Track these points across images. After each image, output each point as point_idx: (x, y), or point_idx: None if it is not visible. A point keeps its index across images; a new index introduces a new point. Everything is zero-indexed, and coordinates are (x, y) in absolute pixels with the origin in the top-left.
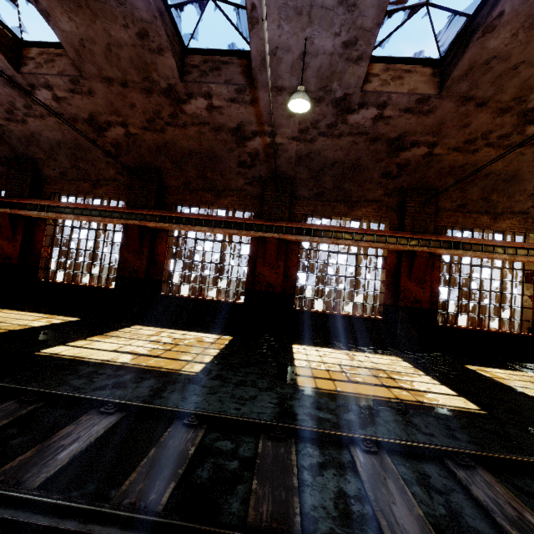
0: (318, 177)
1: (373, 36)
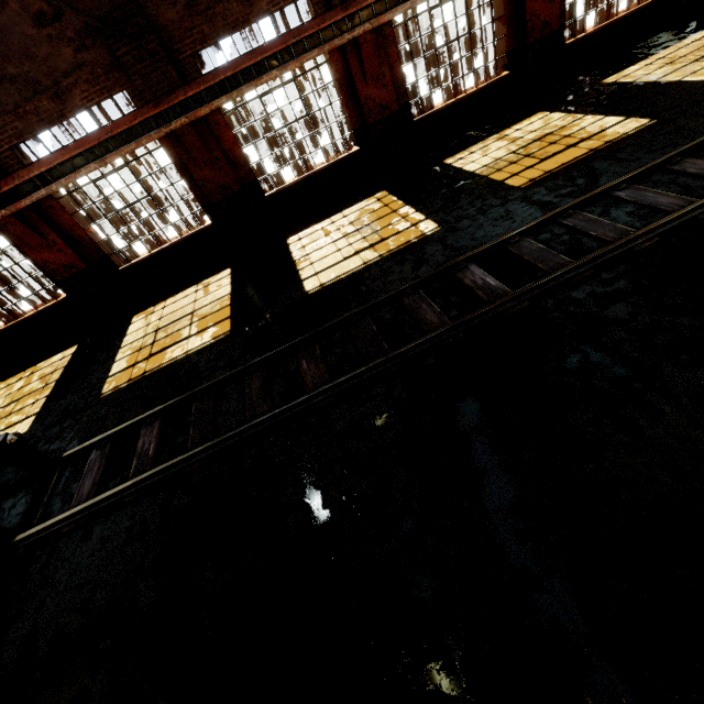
0: None
1: None
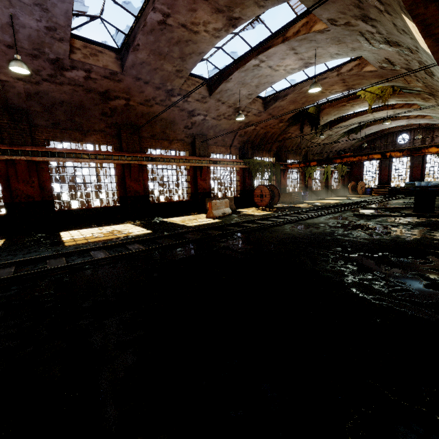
0: (51, 111)
1: (68, 30)
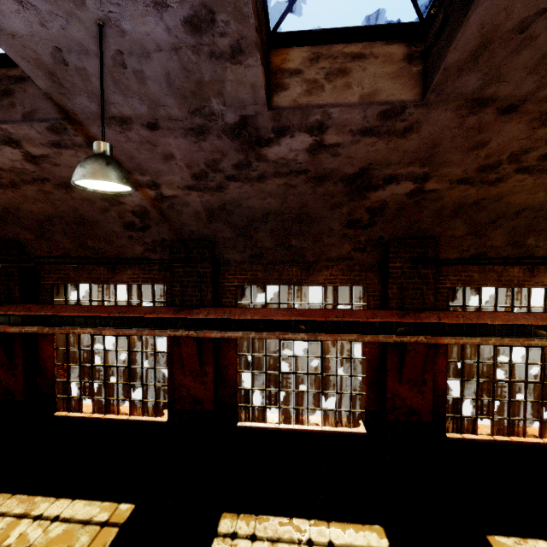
0: (248, 234)
1: None
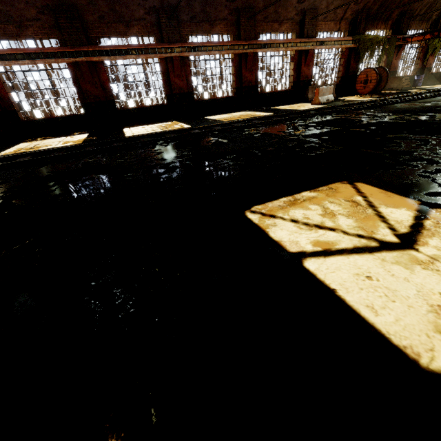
0: (191, 4)
1: None
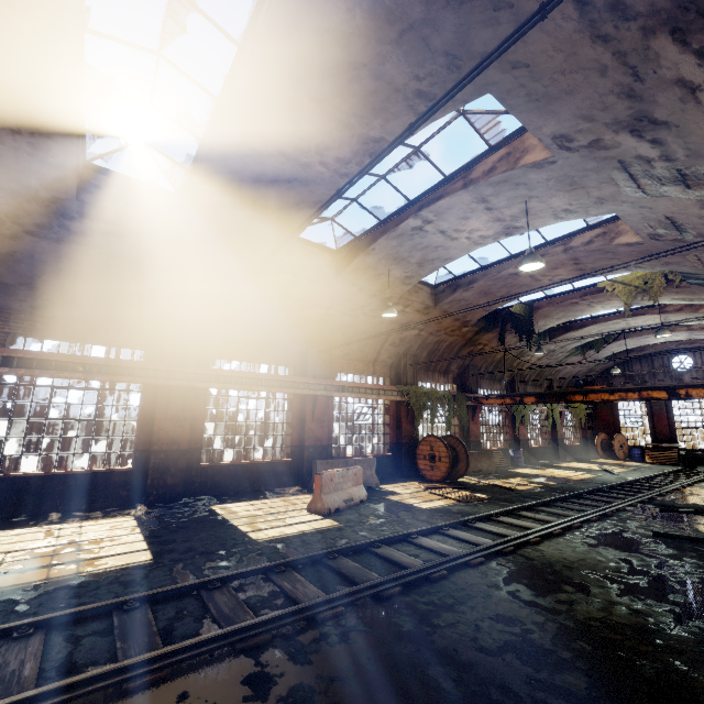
0: (34, 285)
1: (71, 151)
